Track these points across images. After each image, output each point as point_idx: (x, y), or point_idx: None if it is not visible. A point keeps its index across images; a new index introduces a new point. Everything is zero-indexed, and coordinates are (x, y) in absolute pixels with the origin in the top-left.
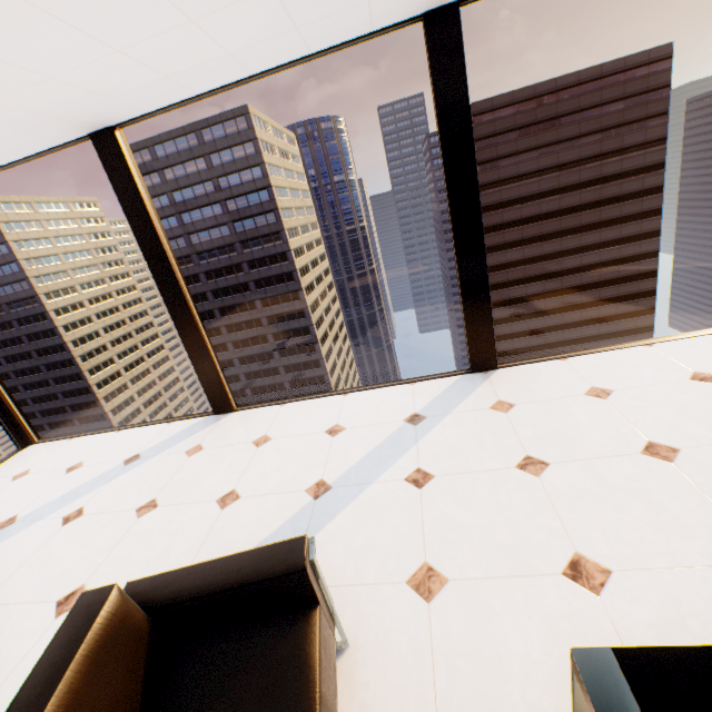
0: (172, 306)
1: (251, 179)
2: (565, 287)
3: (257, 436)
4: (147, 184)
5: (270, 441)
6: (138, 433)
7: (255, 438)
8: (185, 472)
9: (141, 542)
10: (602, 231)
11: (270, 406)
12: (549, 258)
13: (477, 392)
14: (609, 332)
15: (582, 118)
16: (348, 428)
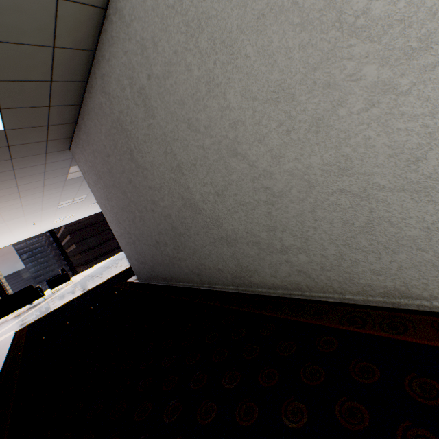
0: None
1: None
2: None
3: None
4: None
5: None
6: None
7: None
8: None
9: None
10: None
11: None
12: None
13: None
14: None
15: None
16: None
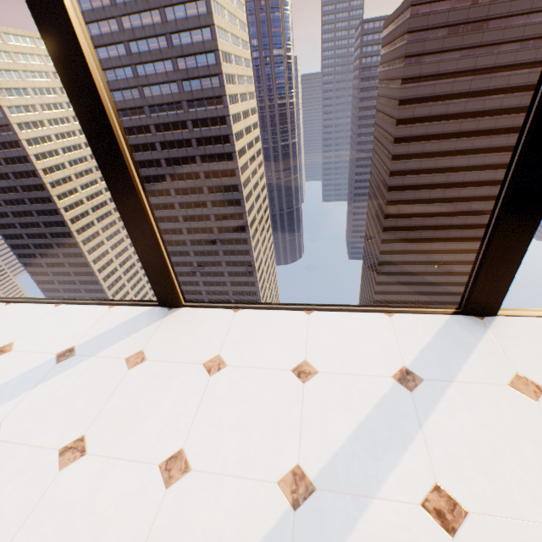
0: (114, 184)
1: (201, 40)
2: (449, 182)
3: (209, 356)
4: (106, 29)
5: (225, 368)
6: (76, 313)
7: (206, 359)
8: (122, 395)
9: (57, 525)
10: (493, 138)
11: (222, 309)
12: (443, 155)
13: (481, 350)
14: (473, 223)
15: (508, 24)
16: (321, 373)
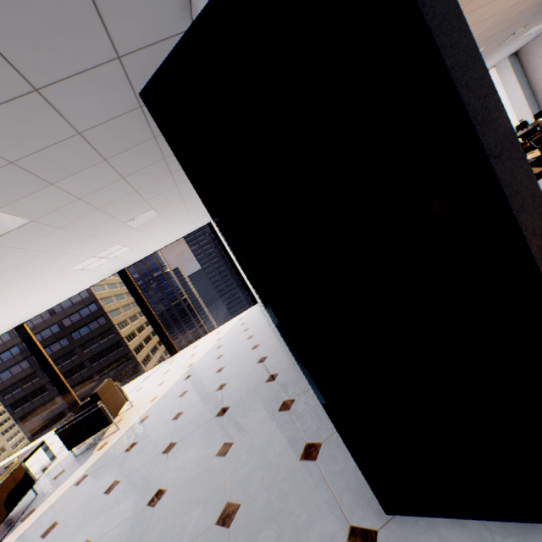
0: None
1: (81, 299)
2: None
3: None
4: None
5: None
6: None
7: None
8: None
9: None
10: None
11: None
12: None
13: None
14: None
15: None
16: None
